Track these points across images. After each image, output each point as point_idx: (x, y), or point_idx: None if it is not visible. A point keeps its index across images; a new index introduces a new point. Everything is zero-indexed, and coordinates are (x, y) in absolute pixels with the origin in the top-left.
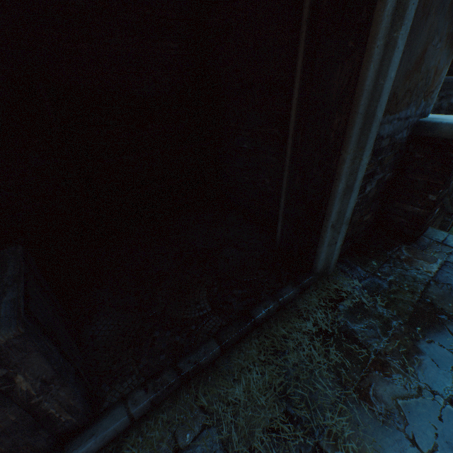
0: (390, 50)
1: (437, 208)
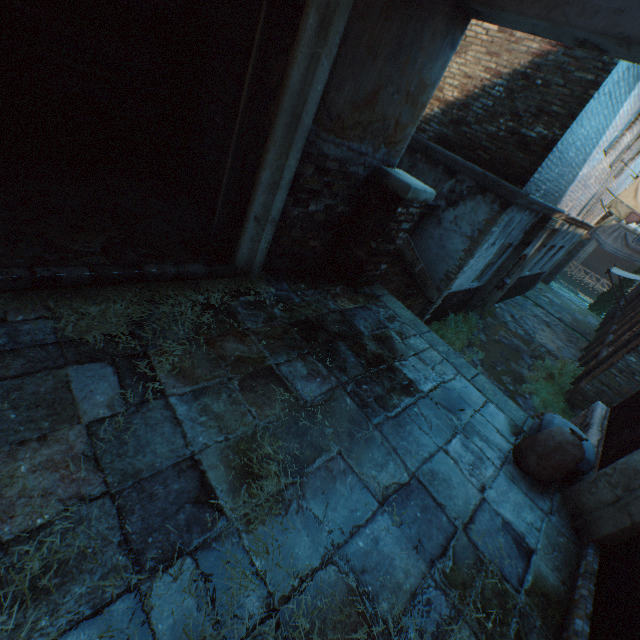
0: (316, 63)
1: (383, 263)
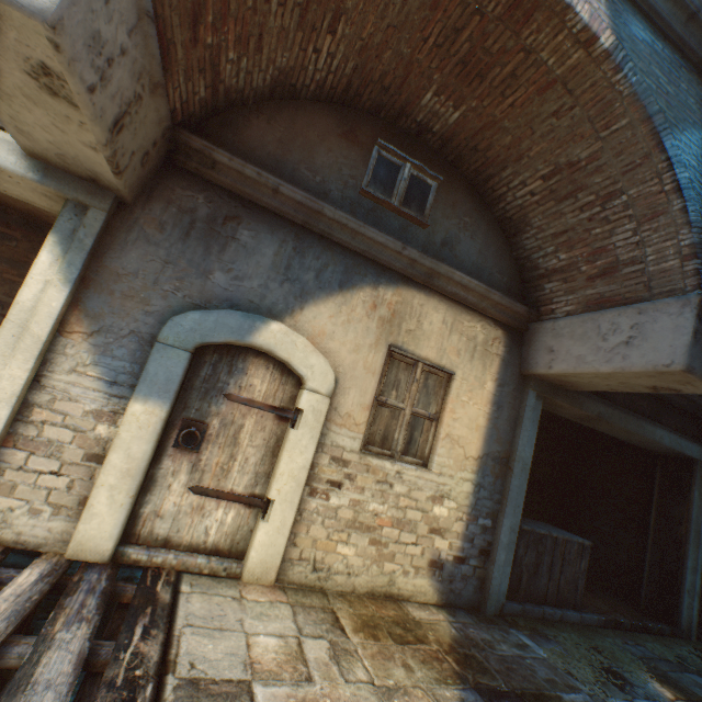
0: (700, 508)
1: None
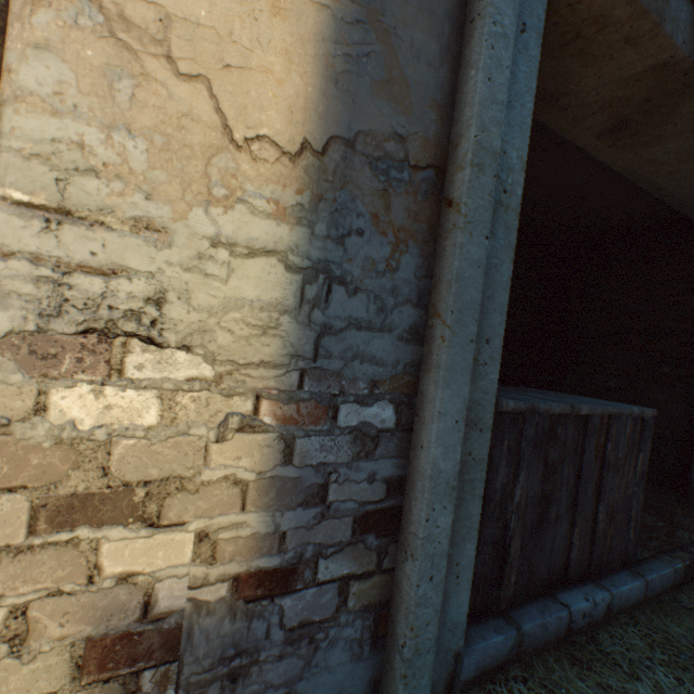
0: None
1: None
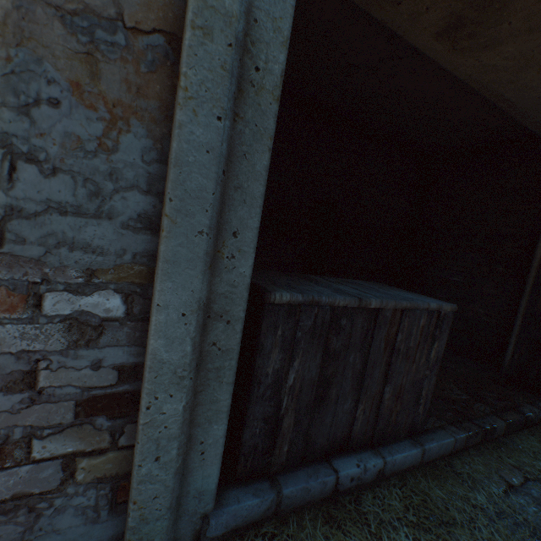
0: None
1: None
